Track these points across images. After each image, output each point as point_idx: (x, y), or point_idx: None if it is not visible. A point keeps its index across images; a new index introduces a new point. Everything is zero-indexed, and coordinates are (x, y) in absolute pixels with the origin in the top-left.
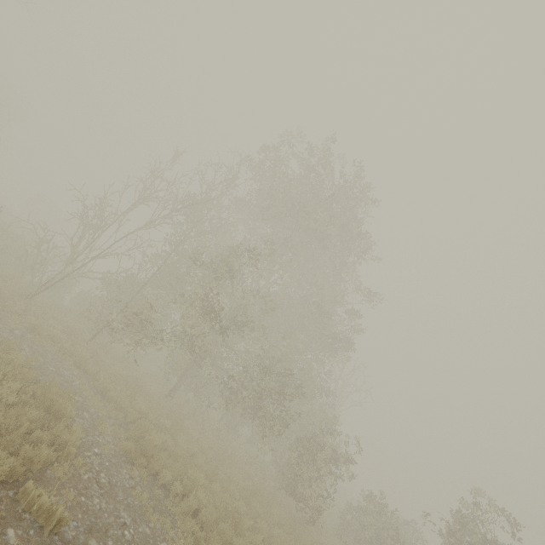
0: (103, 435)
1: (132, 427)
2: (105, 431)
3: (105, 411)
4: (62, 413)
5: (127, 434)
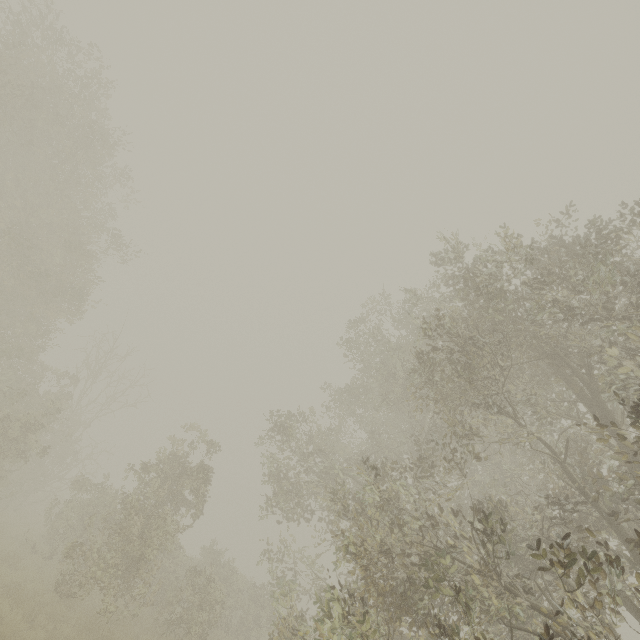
0: None
1: None
2: None
3: None
4: None
5: None
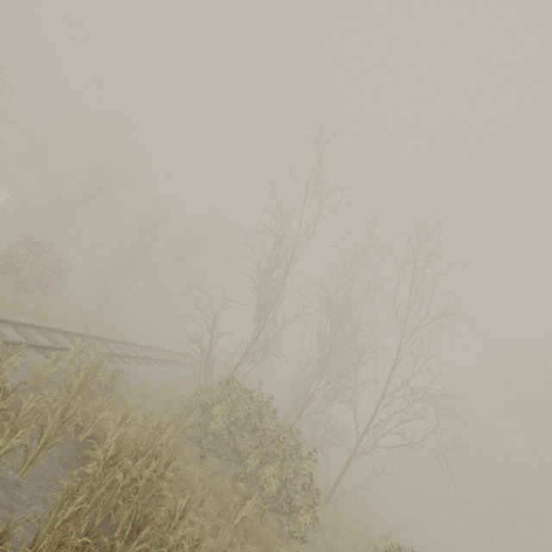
0: None
1: None
2: None
3: None
4: None
5: None
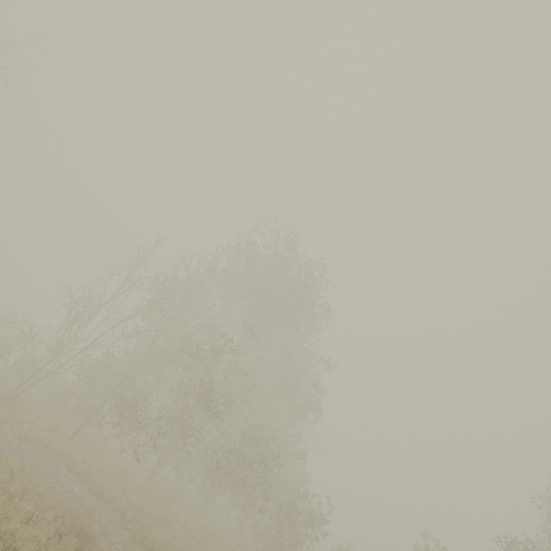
0: (114, 544)
1: (131, 527)
2: (115, 539)
3: (107, 516)
4: (92, 535)
5: (131, 537)
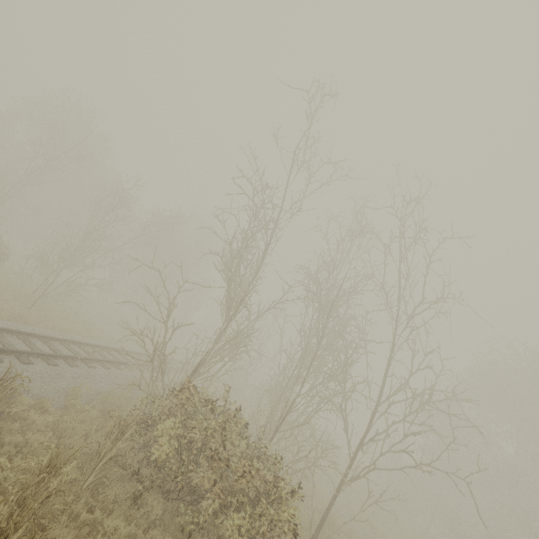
0: None
1: None
2: None
3: None
4: None
5: None
